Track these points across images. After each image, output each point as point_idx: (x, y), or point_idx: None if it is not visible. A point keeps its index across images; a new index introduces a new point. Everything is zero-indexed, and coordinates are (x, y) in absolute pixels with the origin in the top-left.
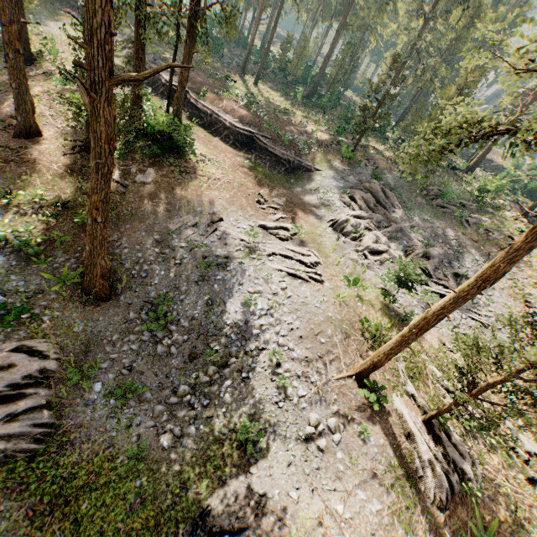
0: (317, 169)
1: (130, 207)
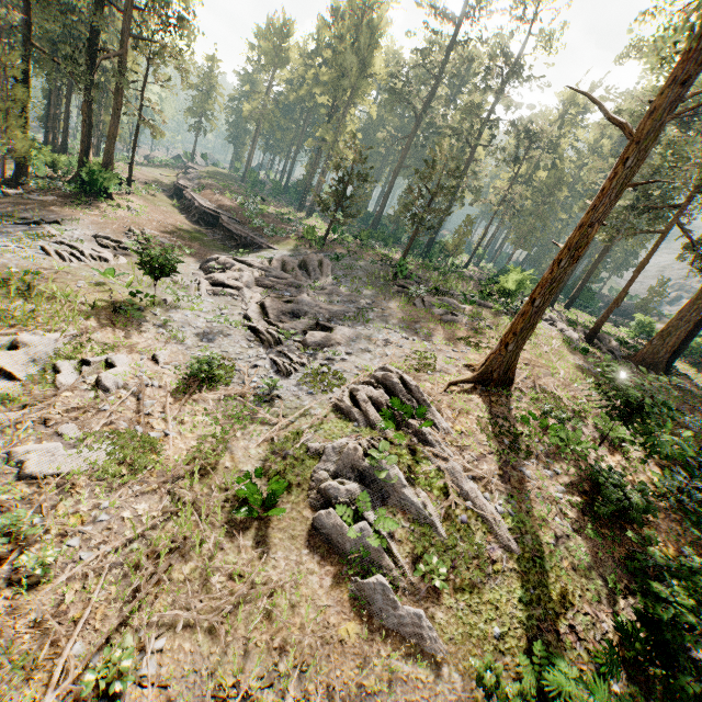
0: (271, 247)
1: None
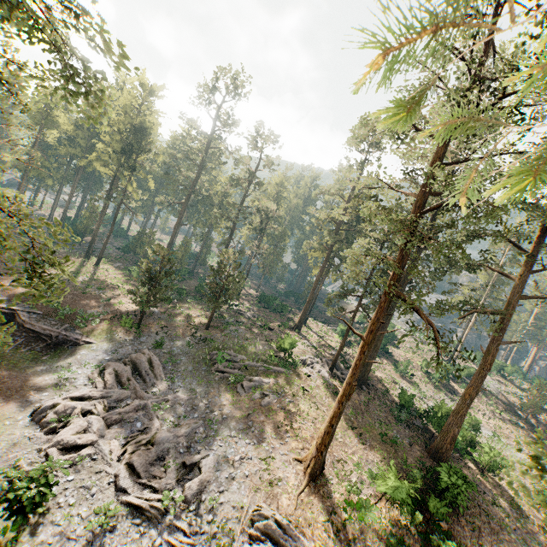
0: (89, 341)
1: None
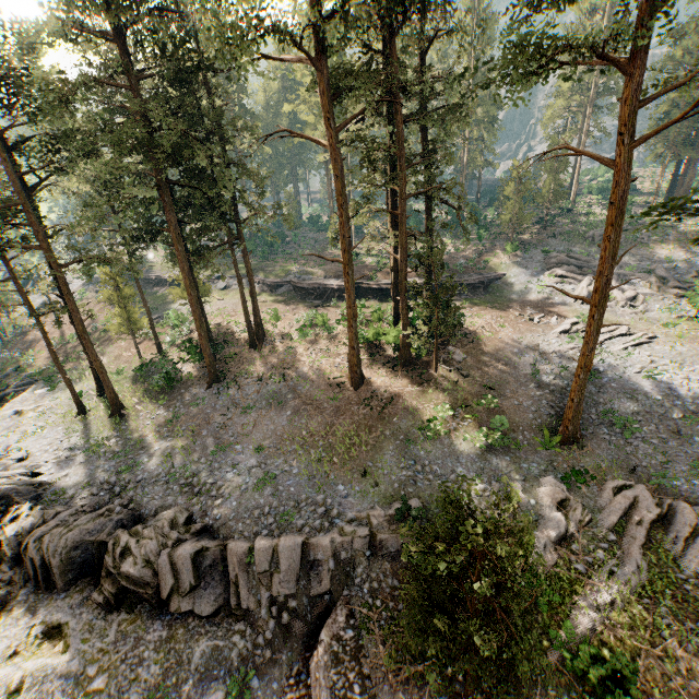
0: (503, 274)
1: (486, 379)
